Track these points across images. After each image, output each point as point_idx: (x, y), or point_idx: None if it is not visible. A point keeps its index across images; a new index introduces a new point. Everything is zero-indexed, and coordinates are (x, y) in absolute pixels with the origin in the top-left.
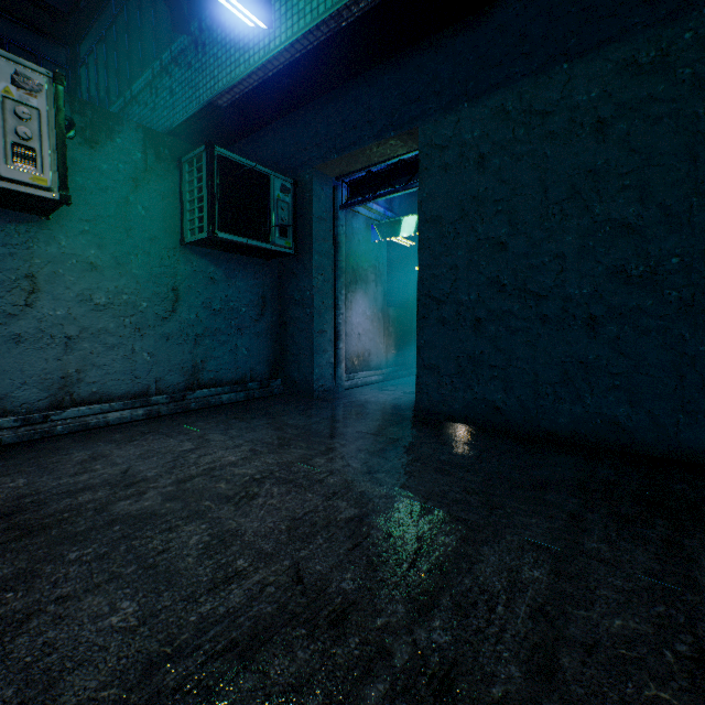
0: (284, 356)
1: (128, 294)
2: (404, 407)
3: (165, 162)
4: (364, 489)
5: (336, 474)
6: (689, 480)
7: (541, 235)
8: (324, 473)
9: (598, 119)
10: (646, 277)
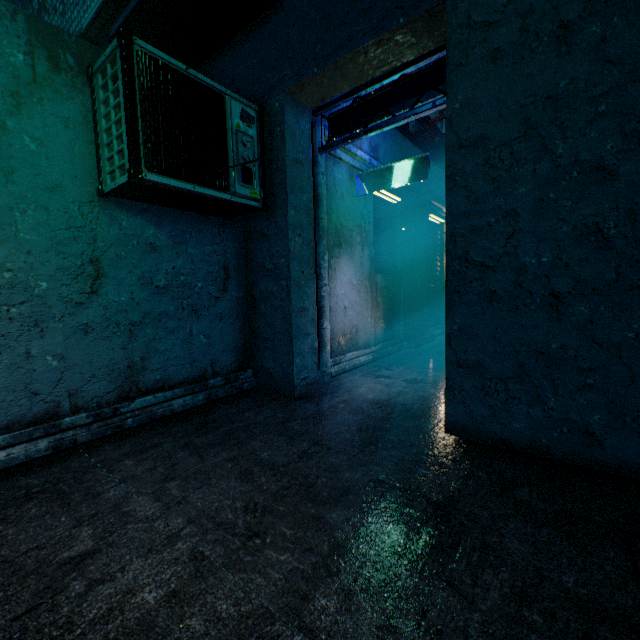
0: (255, 341)
1: (12, 270)
2: (419, 411)
3: (68, 73)
4: None
5: None
6: None
7: None
8: None
9: None
10: None
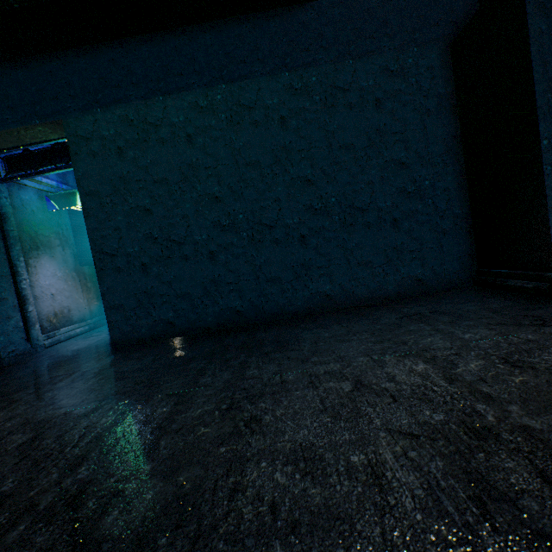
0: None
1: None
2: (105, 344)
3: None
4: (44, 417)
5: (16, 418)
6: (266, 330)
7: (172, 204)
8: (2, 422)
9: (187, 134)
10: (231, 226)
